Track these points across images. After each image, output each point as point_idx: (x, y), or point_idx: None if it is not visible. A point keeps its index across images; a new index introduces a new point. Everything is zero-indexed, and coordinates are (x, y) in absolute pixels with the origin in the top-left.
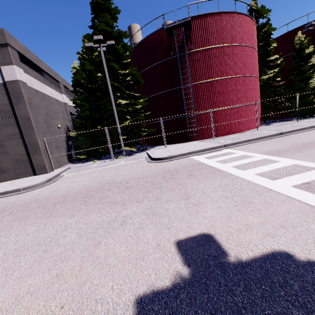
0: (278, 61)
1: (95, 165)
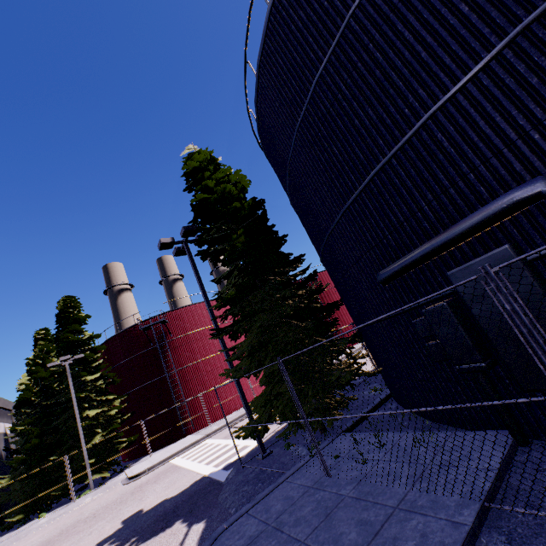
0: None
1: (44, 520)
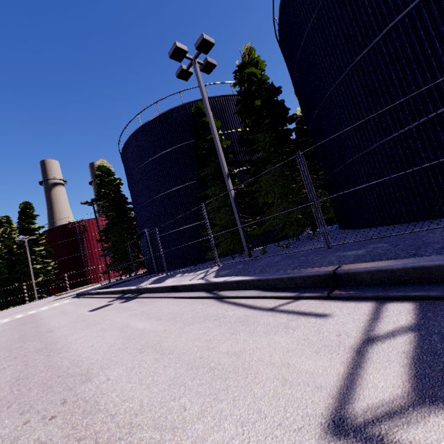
0: None
1: (13, 308)
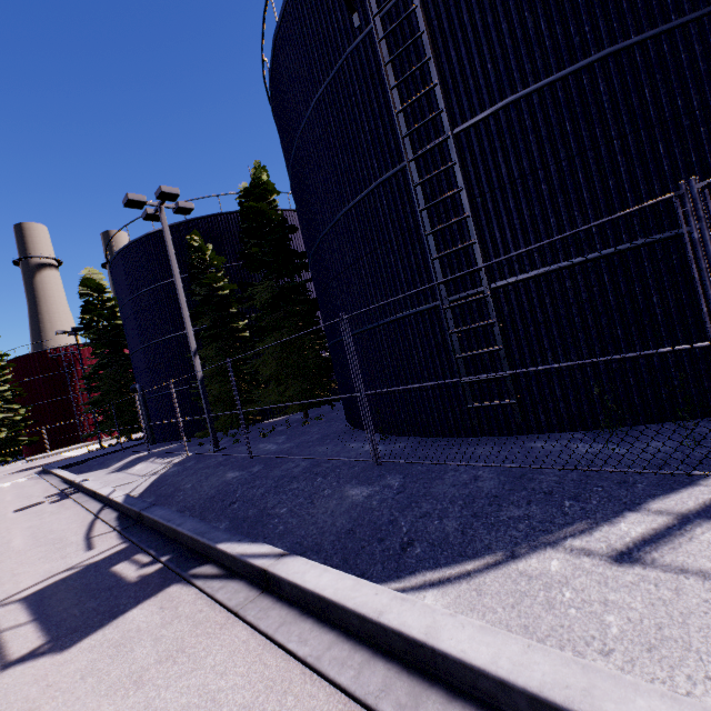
0: None
1: None
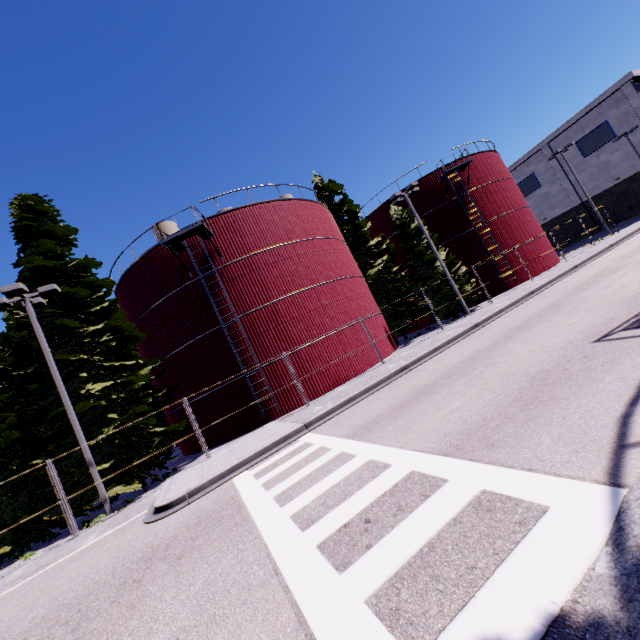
0: (384, 244)
1: (19, 572)
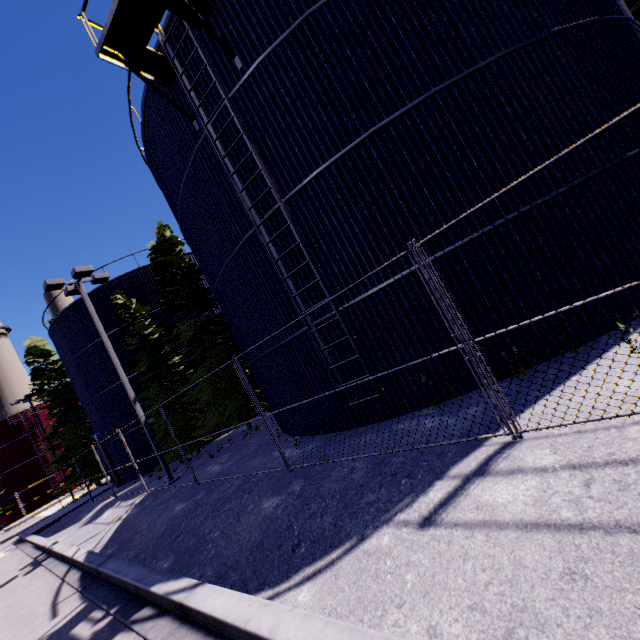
0: None
1: None
